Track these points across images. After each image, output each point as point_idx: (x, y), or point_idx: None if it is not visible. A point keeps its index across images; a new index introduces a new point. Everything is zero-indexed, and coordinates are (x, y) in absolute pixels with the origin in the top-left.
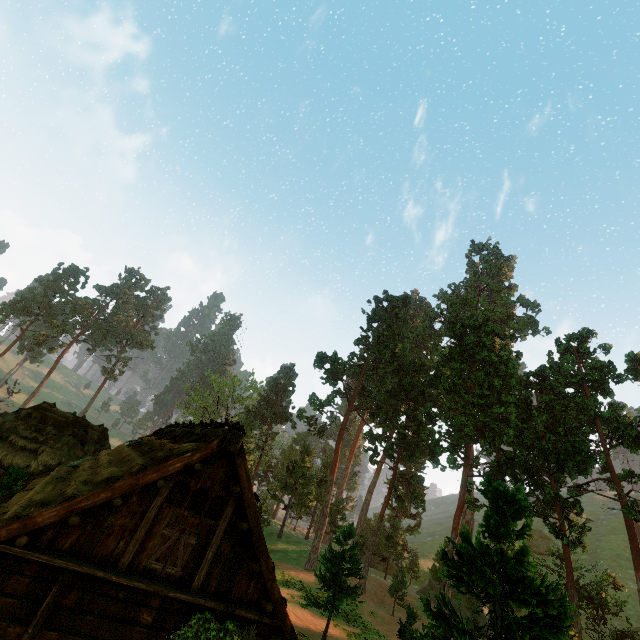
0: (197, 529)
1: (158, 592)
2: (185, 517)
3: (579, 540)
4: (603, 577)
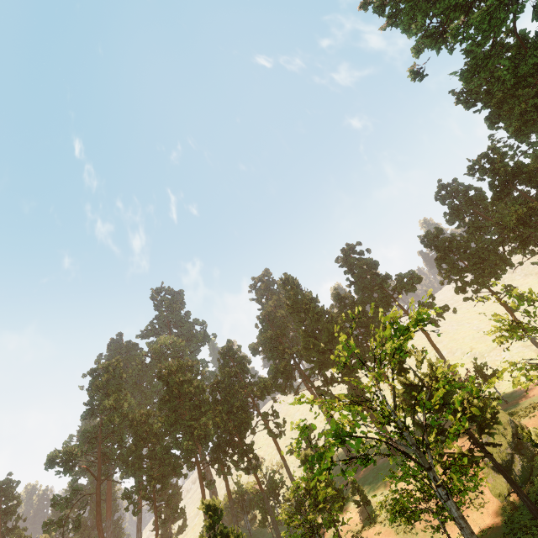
0: None
1: None
2: None
3: (257, 466)
4: (273, 472)
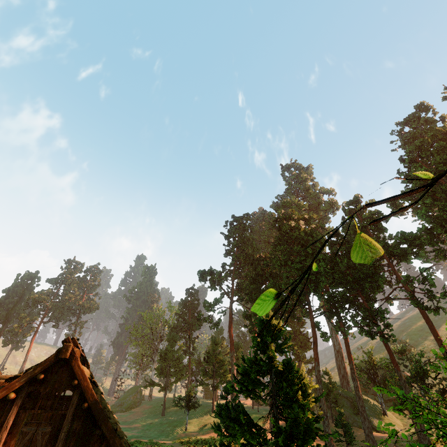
0: (51, 420)
1: None
2: (40, 414)
3: (389, 335)
4: (419, 355)
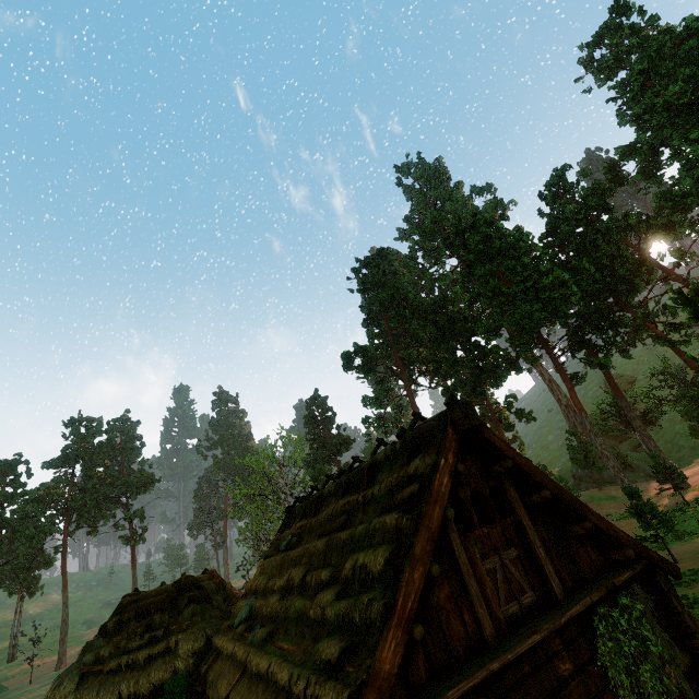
0: (506, 538)
1: (553, 630)
2: (487, 535)
3: (688, 336)
4: None
